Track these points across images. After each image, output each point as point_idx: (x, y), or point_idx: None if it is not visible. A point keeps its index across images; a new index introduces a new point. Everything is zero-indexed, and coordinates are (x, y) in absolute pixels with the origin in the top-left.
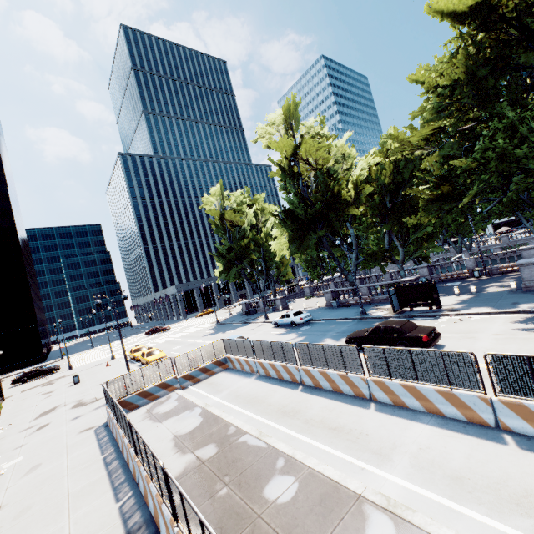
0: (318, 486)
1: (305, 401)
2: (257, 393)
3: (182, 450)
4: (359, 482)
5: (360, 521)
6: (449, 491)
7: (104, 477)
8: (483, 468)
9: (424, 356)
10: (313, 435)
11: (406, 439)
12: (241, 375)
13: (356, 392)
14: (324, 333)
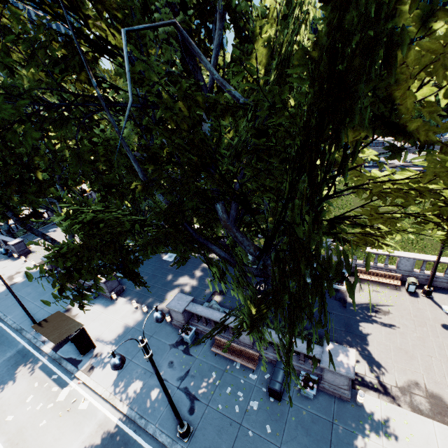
0: None
1: None
2: None
3: None
4: None
5: None
6: None
7: None
8: None
9: None
10: None
11: None
12: None
13: None
14: None
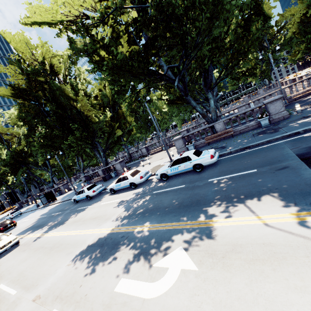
0: None
1: None
2: None
3: None
4: None
5: None
6: None
7: None
8: None
9: None
10: None
11: None
12: None
13: None
14: None
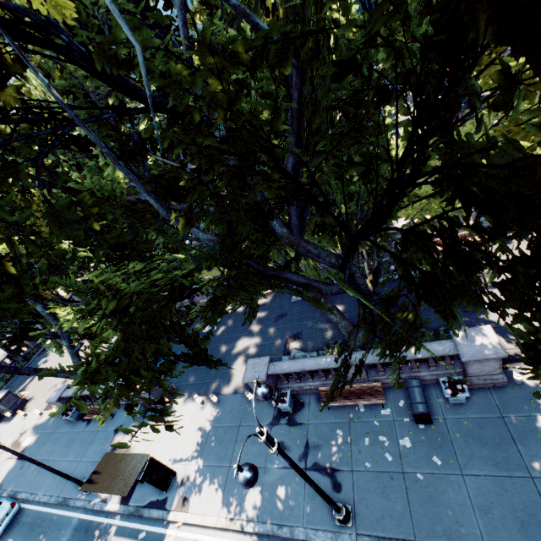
0: None
1: None
2: None
3: None
4: None
5: None
6: None
7: None
8: None
9: None
10: None
11: None
12: None
13: None
14: None
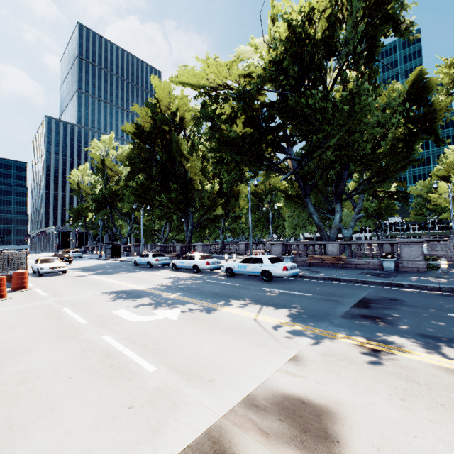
0: None
1: None
2: None
3: None
4: None
5: None
6: None
7: None
8: None
9: None
10: None
11: None
12: None
13: None
14: None
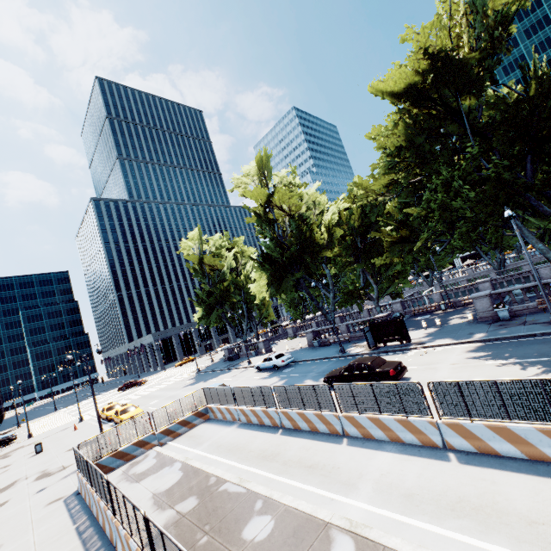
0: (292, 520)
1: (285, 444)
2: (238, 441)
3: (161, 507)
4: (327, 511)
5: (326, 544)
6: (401, 508)
7: (78, 547)
8: (430, 484)
9: (383, 389)
10: (290, 475)
11: (371, 467)
12: (223, 425)
13: (331, 429)
14: (306, 374)
